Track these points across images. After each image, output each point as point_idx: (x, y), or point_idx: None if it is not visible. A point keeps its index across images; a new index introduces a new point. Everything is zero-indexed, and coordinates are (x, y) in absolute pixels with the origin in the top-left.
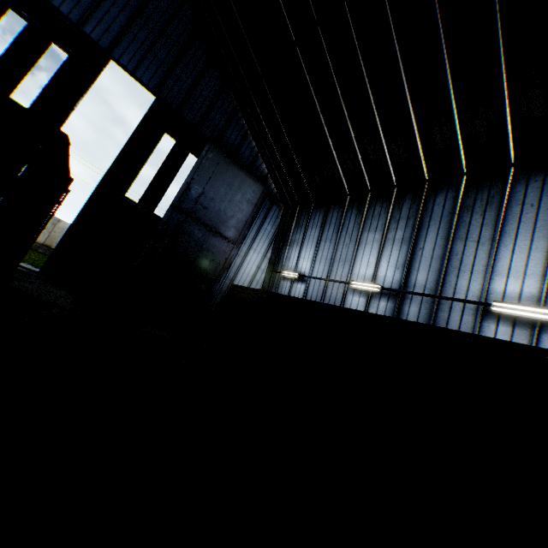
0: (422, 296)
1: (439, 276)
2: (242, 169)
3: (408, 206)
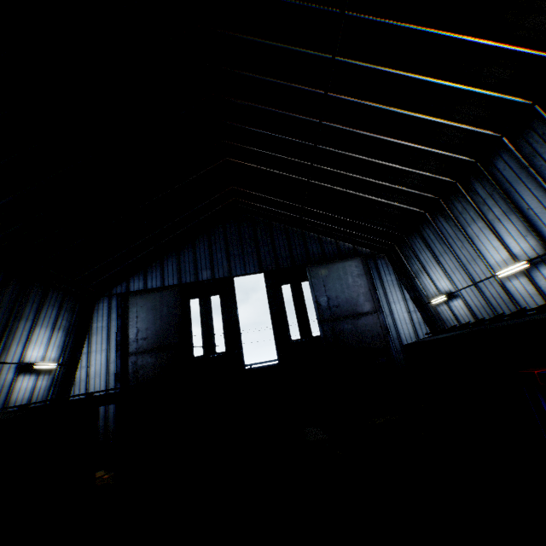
0: None
1: None
2: (336, 261)
3: (480, 187)
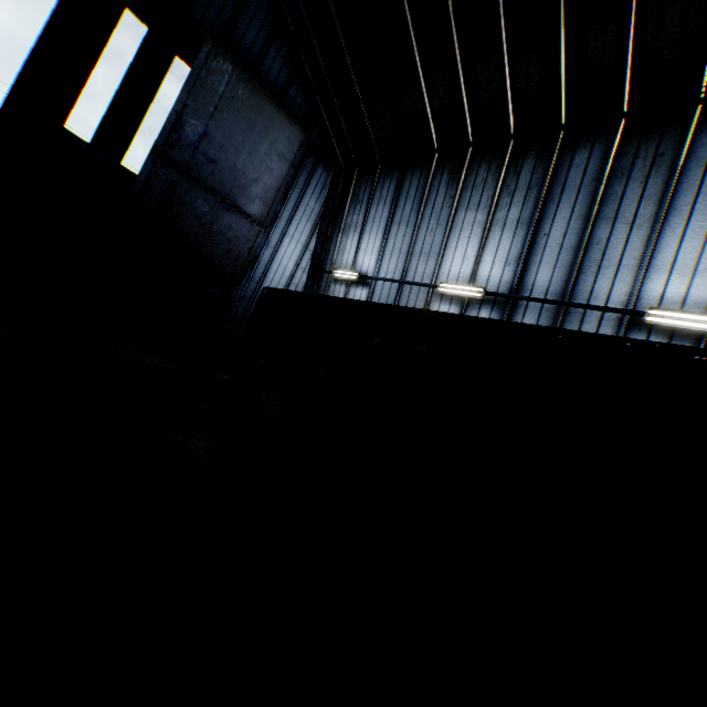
0: (542, 303)
1: (571, 274)
2: (269, 97)
3: (531, 170)
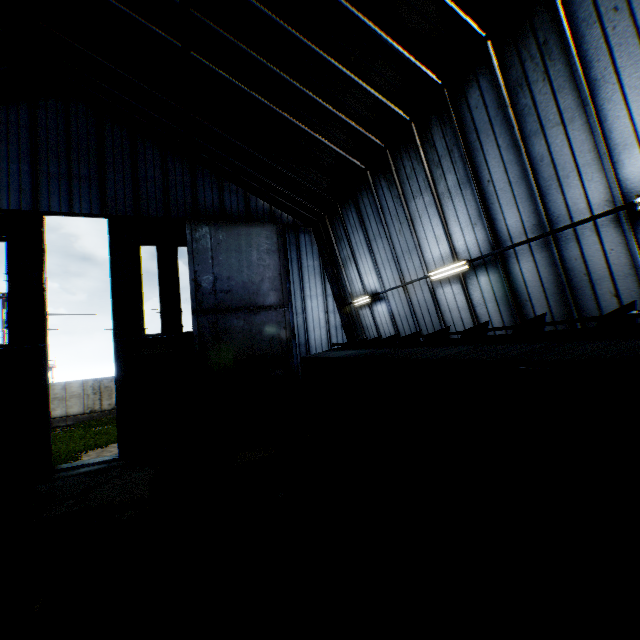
0: (528, 243)
1: (534, 203)
2: (239, 223)
3: (441, 136)
